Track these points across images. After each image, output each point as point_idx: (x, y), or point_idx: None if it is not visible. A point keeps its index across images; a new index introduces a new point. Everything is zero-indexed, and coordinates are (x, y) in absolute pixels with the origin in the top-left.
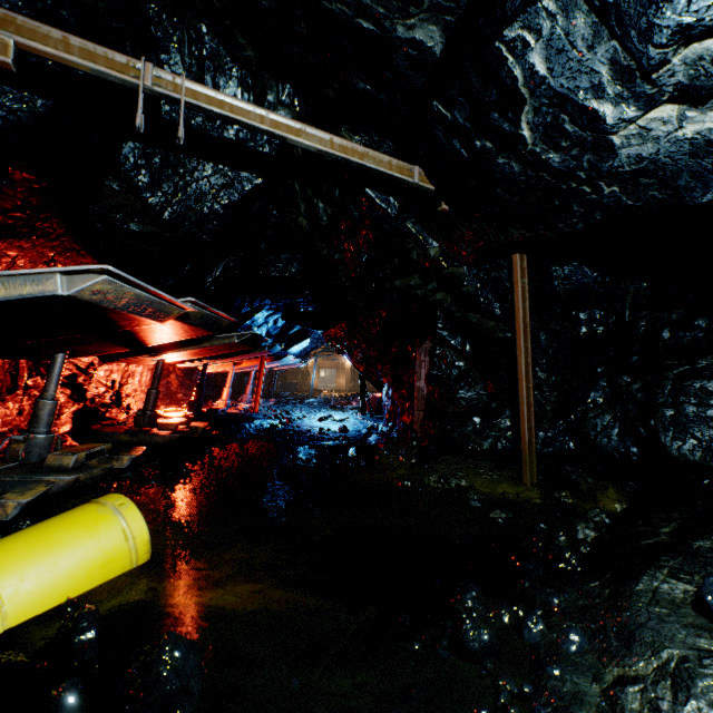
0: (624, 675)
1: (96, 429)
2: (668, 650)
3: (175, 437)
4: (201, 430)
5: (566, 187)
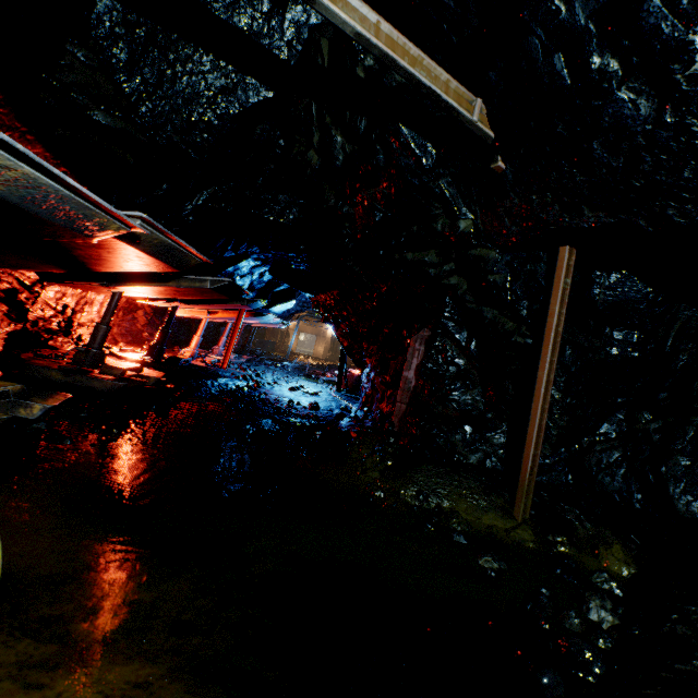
0: None
1: (24, 359)
2: None
3: (117, 385)
4: (153, 381)
5: None
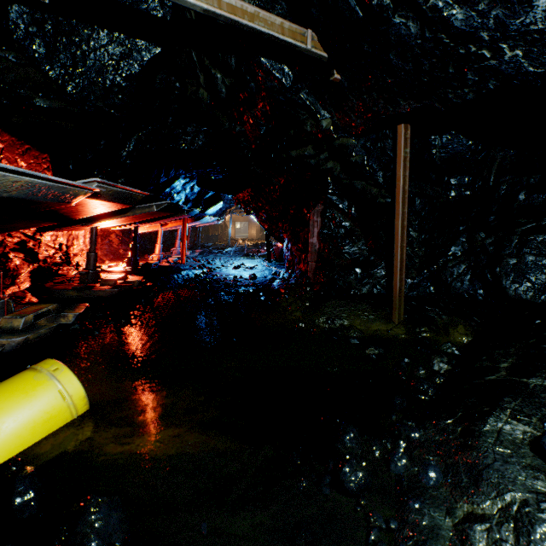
0: (473, 513)
1: (48, 287)
2: (512, 493)
3: (114, 291)
4: (137, 283)
5: (464, 52)
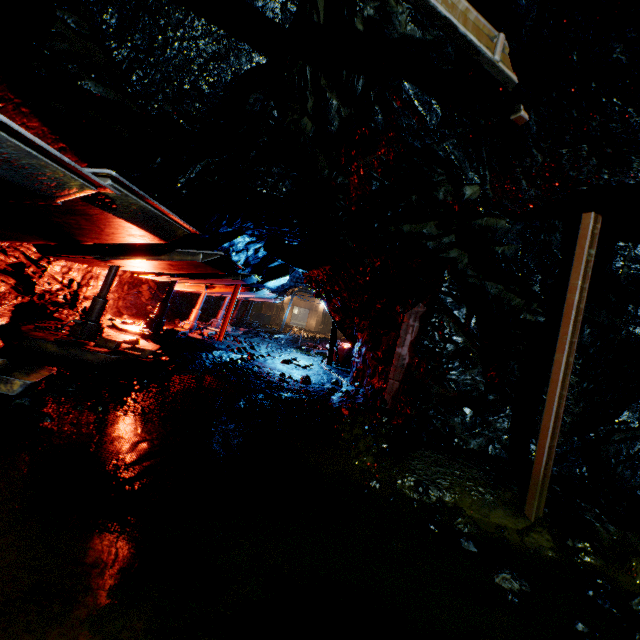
0: None
1: (23, 331)
2: None
3: (110, 358)
4: (148, 353)
5: None
